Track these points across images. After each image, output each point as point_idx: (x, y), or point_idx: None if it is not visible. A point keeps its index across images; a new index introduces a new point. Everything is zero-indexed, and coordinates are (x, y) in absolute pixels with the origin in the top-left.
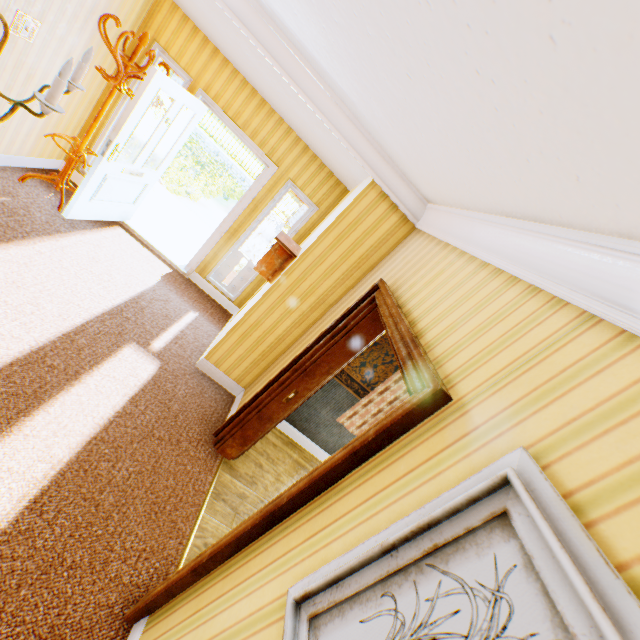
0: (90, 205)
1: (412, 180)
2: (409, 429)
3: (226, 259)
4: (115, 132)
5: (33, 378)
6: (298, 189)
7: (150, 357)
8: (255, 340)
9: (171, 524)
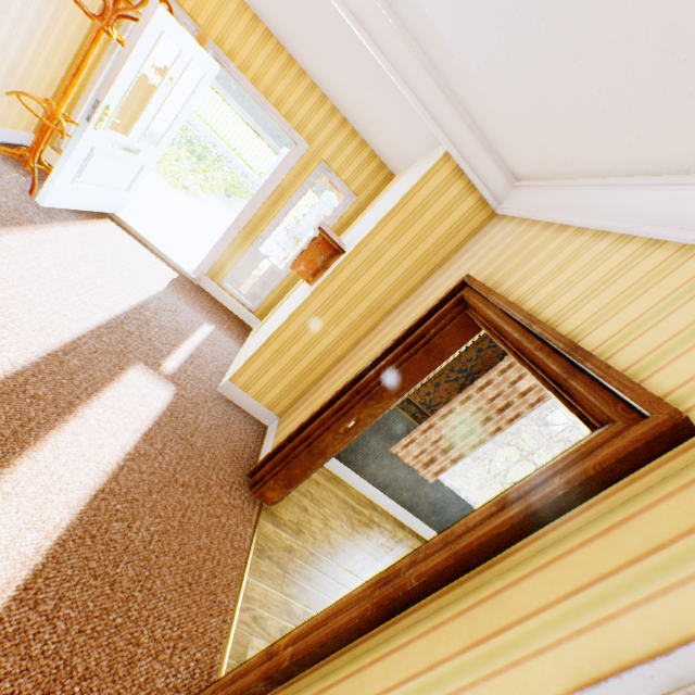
0: (72, 189)
1: (502, 149)
2: (621, 478)
3: (244, 261)
4: (104, 89)
5: (11, 414)
6: (333, 174)
7: (162, 381)
8: (293, 357)
9: (210, 597)
